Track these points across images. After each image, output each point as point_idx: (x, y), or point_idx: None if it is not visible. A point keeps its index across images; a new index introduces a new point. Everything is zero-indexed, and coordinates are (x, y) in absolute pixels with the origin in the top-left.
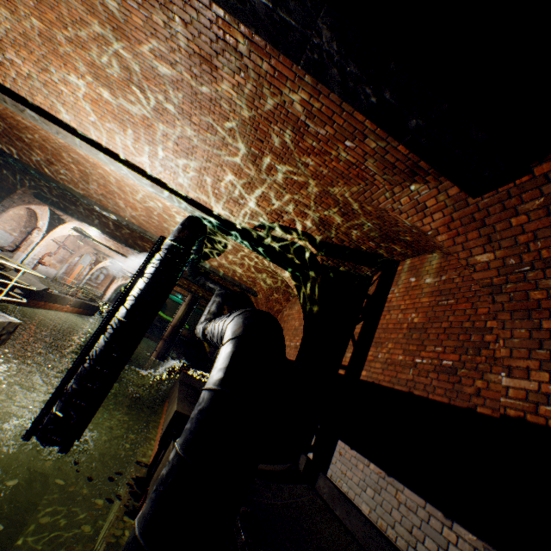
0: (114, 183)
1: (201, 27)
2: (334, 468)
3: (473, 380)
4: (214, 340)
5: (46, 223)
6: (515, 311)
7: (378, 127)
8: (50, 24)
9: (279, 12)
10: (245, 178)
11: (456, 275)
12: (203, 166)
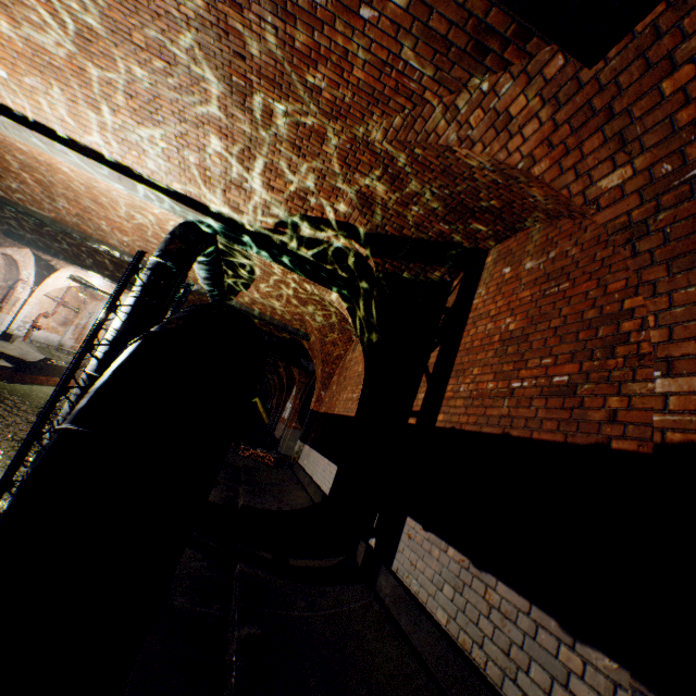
0: (85, 194)
1: None
2: (401, 558)
3: (603, 399)
4: None
5: (33, 273)
6: (675, 258)
7: None
8: None
9: None
10: (241, 141)
11: (572, 244)
12: (178, 131)
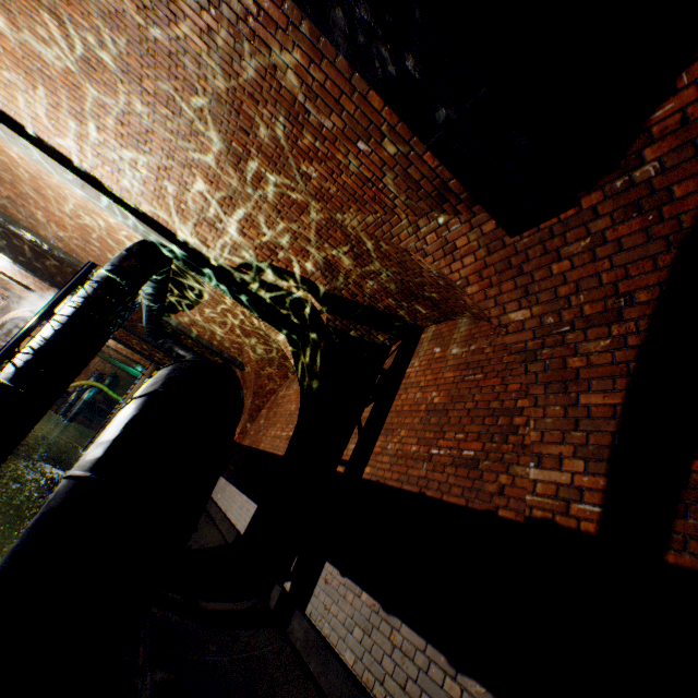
0: (27, 181)
1: None
2: (316, 602)
3: (496, 475)
4: None
5: None
6: (550, 383)
7: (398, 117)
8: None
9: None
10: (225, 190)
11: (488, 344)
12: (163, 164)
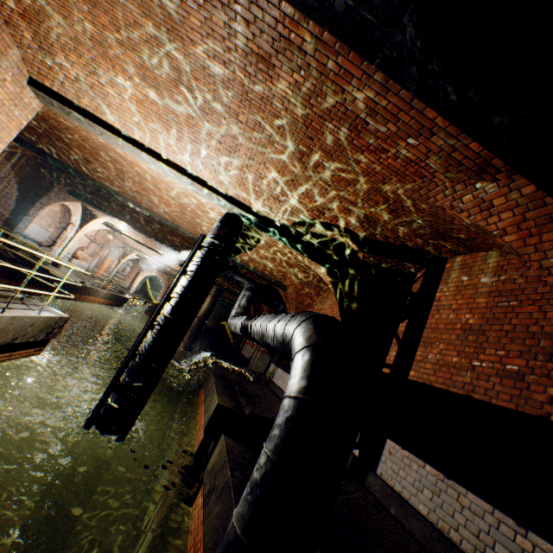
0: (149, 181)
1: (265, 26)
2: (384, 467)
3: (544, 388)
4: (268, 340)
5: (79, 218)
6: None
7: (453, 126)
8: (102, 28)
9: (360, 10)
10: (288, 175)
11: (518, 275)
12: (245, 164)
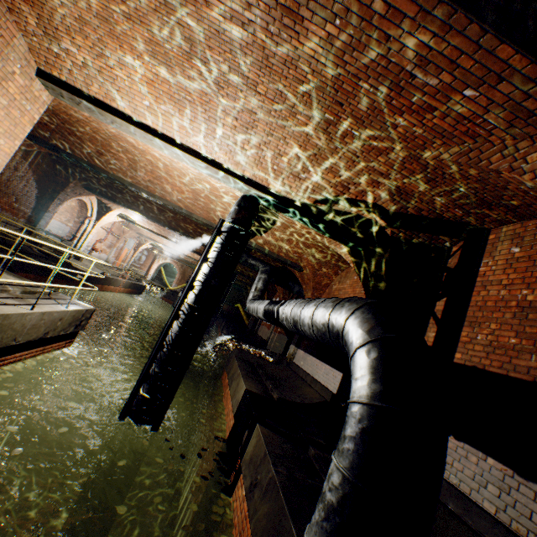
0: (161, 169)
1: None
2: None
3: None
4: (304, 328)
5: (95, 212)
6: None
7: None
8: (107, 1)
9: None
10: (311, 150)
11: None
12: (263, 141)
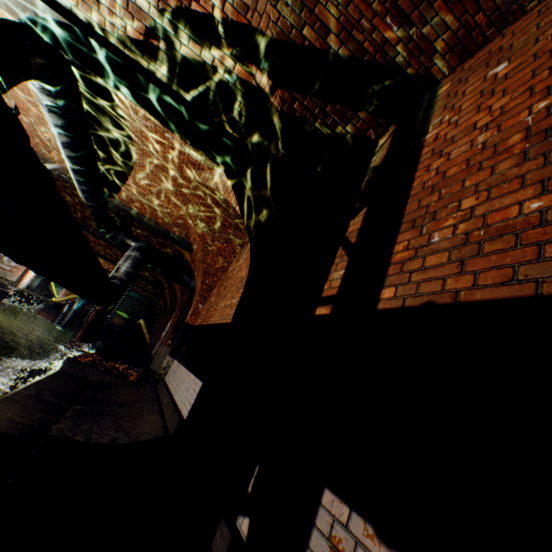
0: None
1: None
2: None
3: None
4: None
5: None
6: None
7: None
8: None
9: None
10: None
11: None
12: None
